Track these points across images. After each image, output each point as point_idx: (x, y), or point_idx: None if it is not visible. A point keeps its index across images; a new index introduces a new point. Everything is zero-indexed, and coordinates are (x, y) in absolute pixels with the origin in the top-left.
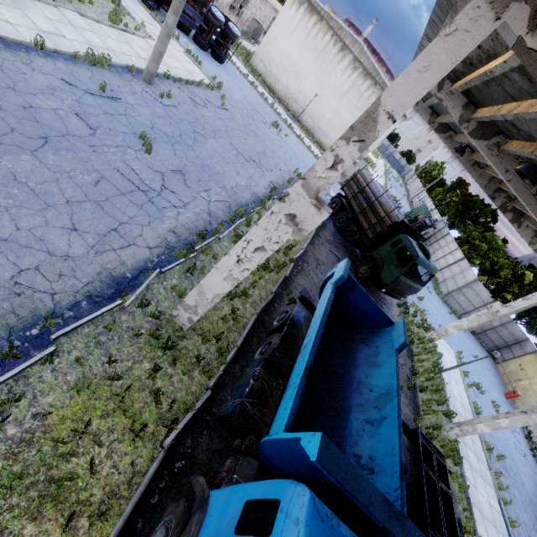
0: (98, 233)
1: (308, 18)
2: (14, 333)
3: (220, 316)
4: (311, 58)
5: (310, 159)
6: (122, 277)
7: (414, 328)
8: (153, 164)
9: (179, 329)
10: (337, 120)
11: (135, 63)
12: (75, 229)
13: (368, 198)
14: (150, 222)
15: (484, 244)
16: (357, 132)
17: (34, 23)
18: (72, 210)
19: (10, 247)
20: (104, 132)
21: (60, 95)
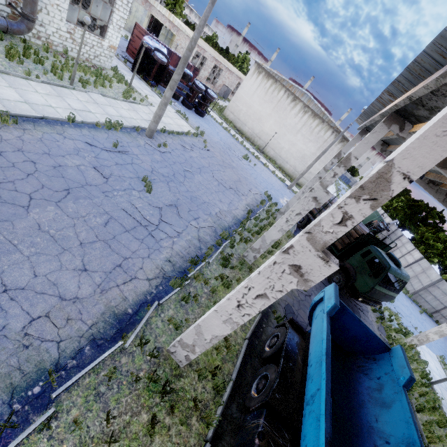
0: (105, 271)
1: (266, 81)
2: (16, 394)
3: (213, 345)
4: (270, 107)
5: (276, 181)
6: (124, 313)
7: (394, 335)
8: (153, 201)
9: (176, 367)
10: (294, 150)
11: (140, 124)
12: (85, 269)
13: None
14: (150, 254)
15: (439, 244)
16: (368, 191)
17: (69, 105)
18: (84, 251)
19: (26, 296)
20: (115, 179)
21: (83, 154)
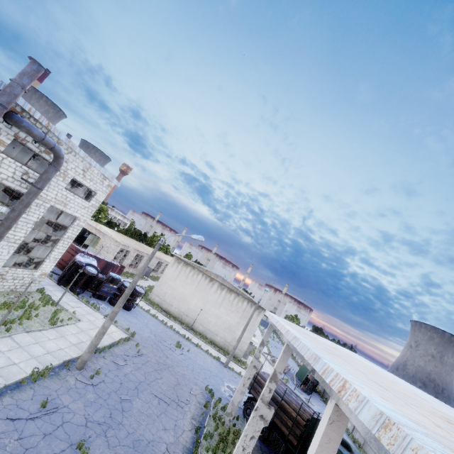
0: None
1: (185, 268)
2: None
3: None
4: (192, 288)
5: (212, 363)
6: None
7: None
8: None
9: None
10: (221, 321)
11: (69, 353)
12: None
13: (275, 398)
14: None
15: None
16: None
17: None
18: None
19: None
20: None
21: (4, 441)
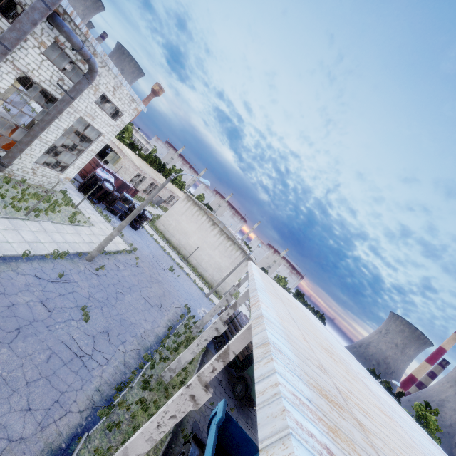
0: (45, 408)
1: (193, 207)
2: None
3: None
4: (195, 226)
5: (196, 291)
6: (59, 448)
7: None
8: (88, 330)
9: None
10: (213, 262)
11: (82, 247)
12: (30, 408)
13: (237, 327)
14: (82, 386)
15: None
16: (222, 357)
17: (23, 238)
18: (29, 390)
19: None
20: (57, 311)
21: (33, 289)
